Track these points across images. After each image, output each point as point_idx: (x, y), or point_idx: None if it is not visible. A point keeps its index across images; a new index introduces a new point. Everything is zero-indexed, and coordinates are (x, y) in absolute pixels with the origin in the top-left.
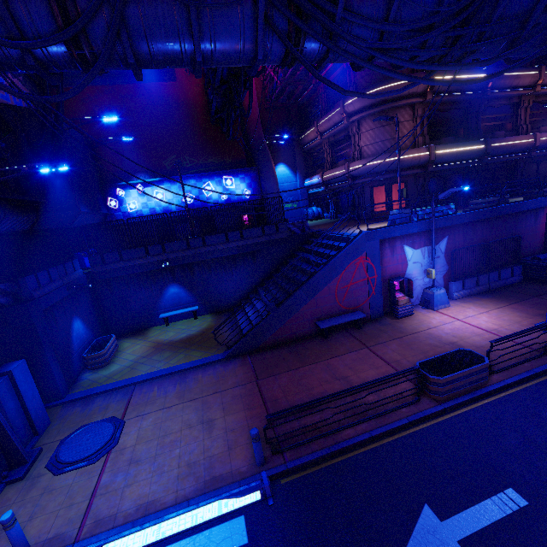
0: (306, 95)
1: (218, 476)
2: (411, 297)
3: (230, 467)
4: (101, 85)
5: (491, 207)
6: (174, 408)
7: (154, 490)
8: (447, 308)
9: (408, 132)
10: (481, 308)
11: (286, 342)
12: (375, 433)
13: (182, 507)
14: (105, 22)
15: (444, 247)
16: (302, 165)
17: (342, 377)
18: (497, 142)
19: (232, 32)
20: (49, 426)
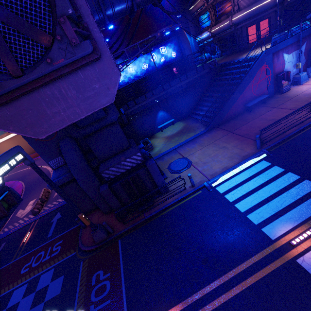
0: None
1: (245, 155)
2: (289, 81)
3: (247, 153)
4: None
5: None
6: (203, 149)
7: (223, 165)
8: (307, 82)
9: None
10: None
11: (231, 118)
12: (301, 128)
13: (239, 164)
14: None
15: (304, 49)
16: (193, 28)
17: (271, 119)
18: None
19: None
20: None
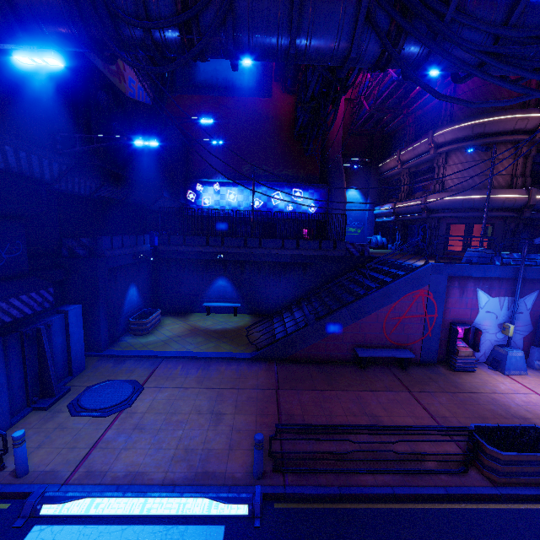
0: (394, 124)
1: (210, 472)
2: (476, 351)
3: (225, 468)
4: (207, 95)
5: None
6: (190, 390)
7: (147, 462)
8: (523, 376)
9: (505, 170)
10: None
11: (318, 360)
12: (399, 491)
13: (167, 490)
14: (216, 11)
15: (531, 303)
16: (375, 192)
17: (372, 414)
18: None
19: (330, 27)
20: (83, 372)
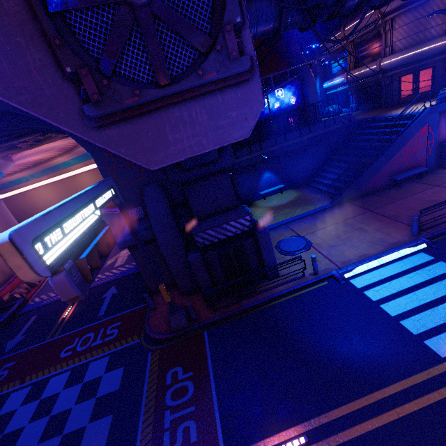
0: None
1: (393, 243)
2: None
3: (397, 240)
4: None
5: None
6: (328, 228)
7: (360, 251)
8: None
9: (441, 20)
10: None
11: (370, 193)
12: None
13: (385, 253)
14: None
15: None
16: (321, 70)
17: (432, 200)
18: None
19: None
20: None
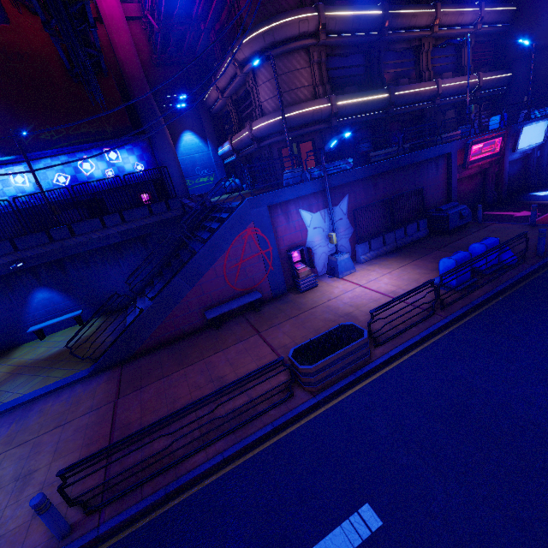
0: (200, 45)
1: None
2: (313, 267)
3: None
4: None
5: (391, 158)
6: None
7: None
8: (353, 273)
9: (306, 81)
10: (385, 269)
11: (172, 340)
12: (229, 454)
13: None
14: None
15: (346, 207)
16: (211, 131)
17: (217, 378)
18: (400, 90)
19: None
20: None
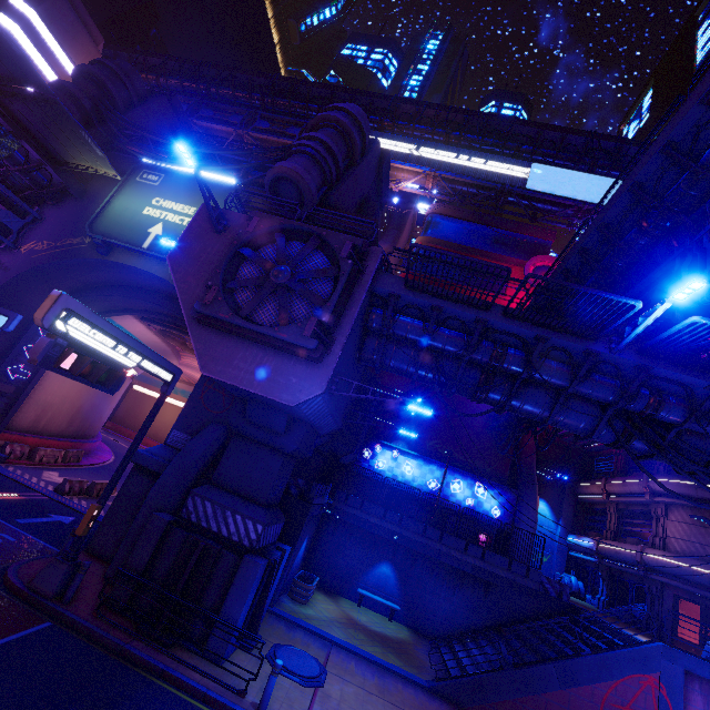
0: (597, 446)
1: None
2: None
3: None
4: None
5: None
6: (375, 697)
7: None
8: None
9: None
10: None
11: None
12: None
13: None
14: (504, 389)
15: None
16: (569, 514)
17: None
18: None
19: (579, 417)
20: (261, 623)
